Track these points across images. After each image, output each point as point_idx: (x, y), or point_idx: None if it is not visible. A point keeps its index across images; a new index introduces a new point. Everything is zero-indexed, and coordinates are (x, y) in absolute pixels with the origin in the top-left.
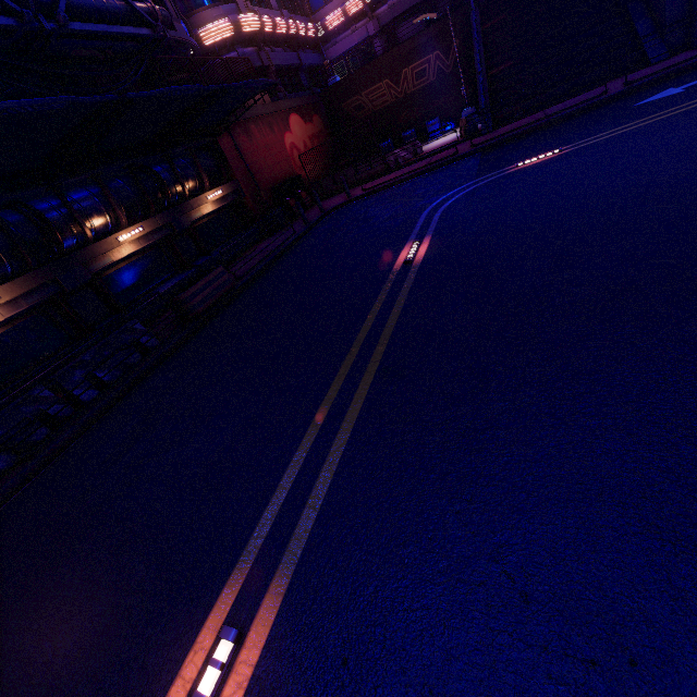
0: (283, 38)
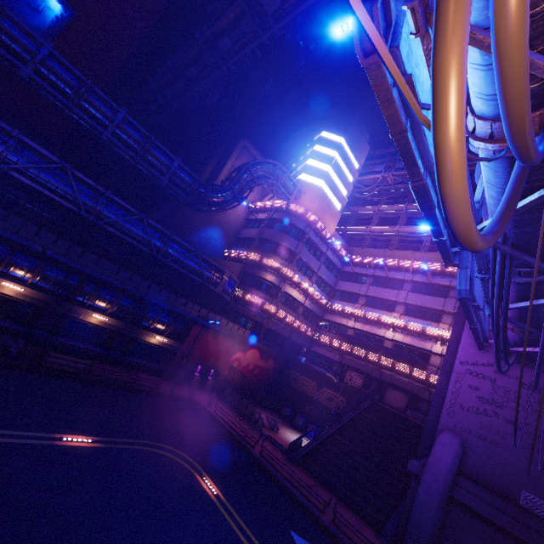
0: (289, 323)
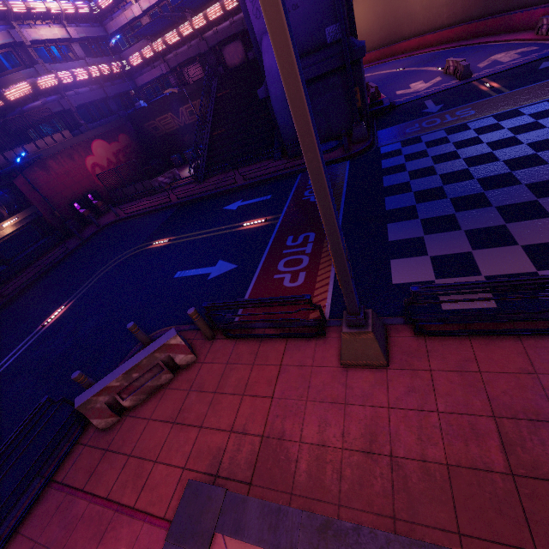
0: (88, 81)
